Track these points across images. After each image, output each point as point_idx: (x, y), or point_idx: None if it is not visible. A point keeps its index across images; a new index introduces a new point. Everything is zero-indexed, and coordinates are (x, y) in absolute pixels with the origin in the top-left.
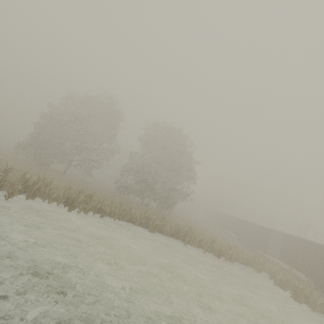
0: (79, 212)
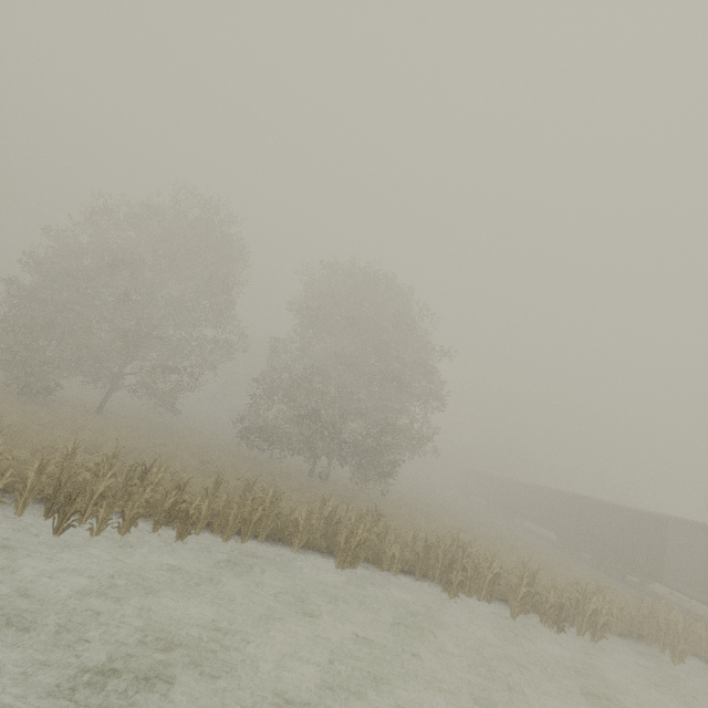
0: (96, 531)
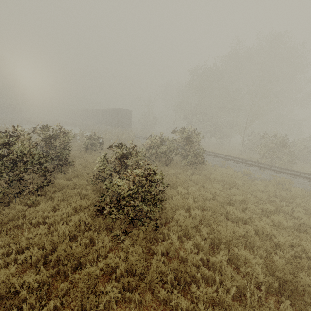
0: None
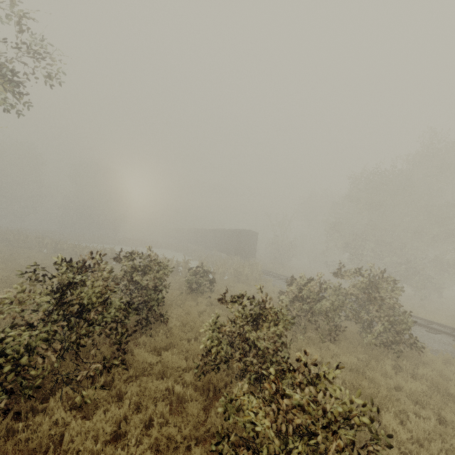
0: None
